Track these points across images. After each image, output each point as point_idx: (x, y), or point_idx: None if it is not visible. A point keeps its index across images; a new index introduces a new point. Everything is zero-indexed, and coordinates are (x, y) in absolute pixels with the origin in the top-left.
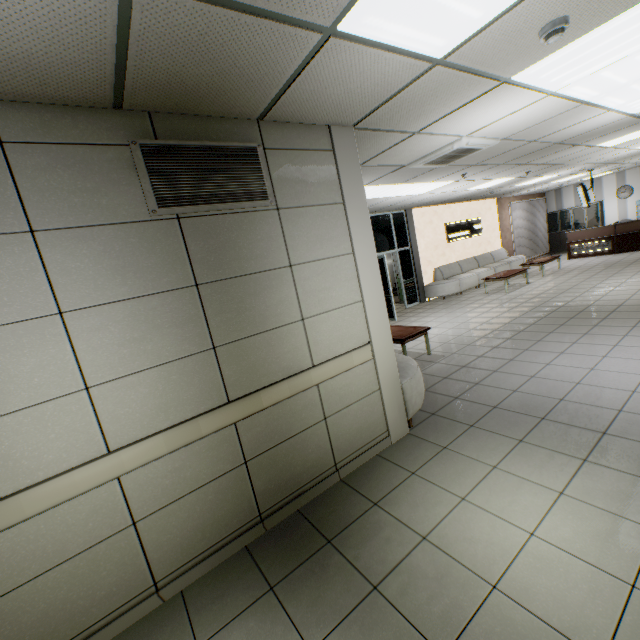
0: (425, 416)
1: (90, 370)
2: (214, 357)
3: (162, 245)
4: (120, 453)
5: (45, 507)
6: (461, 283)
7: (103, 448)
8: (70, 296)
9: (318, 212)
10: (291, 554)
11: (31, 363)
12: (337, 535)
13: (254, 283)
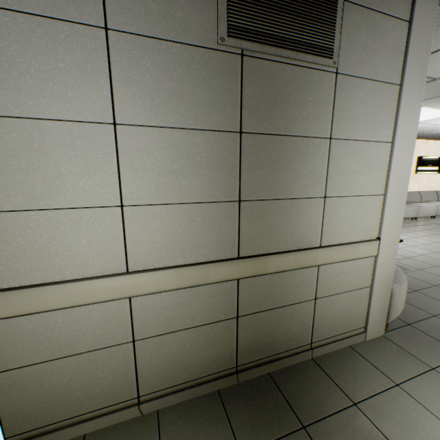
0: (400, 323)
1: (128, 189)
2: (237, 210)
3: (220, 80)
4: (136, 276)
5: (64, 305)
6: (419, 210)
7: (123, 266)
8: (126, 109)
9: (373, 88)
10: (262, 422)
11: (79, 166)
12: (312, 424)
13: (292, 146)
